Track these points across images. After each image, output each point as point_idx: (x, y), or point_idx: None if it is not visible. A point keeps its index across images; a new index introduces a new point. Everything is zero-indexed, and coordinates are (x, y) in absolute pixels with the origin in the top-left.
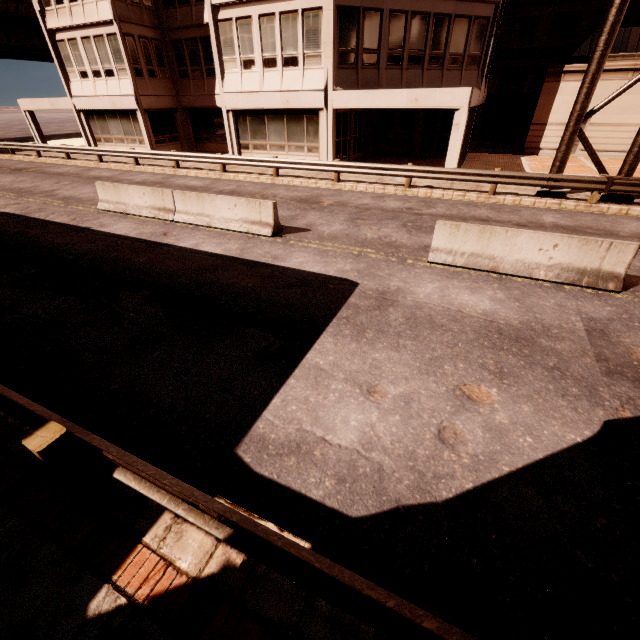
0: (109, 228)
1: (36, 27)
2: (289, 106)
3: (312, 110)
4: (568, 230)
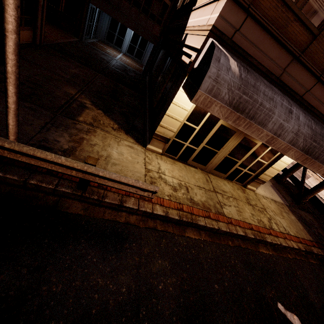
0: None
1: None
2: None
3: None
4: None
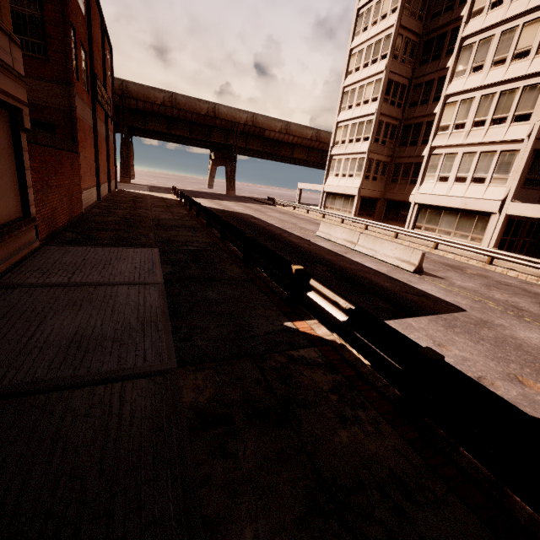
0: (318, 243)
1: (322, 153)
2: (465, 207)
3: (485, 212)
4: None
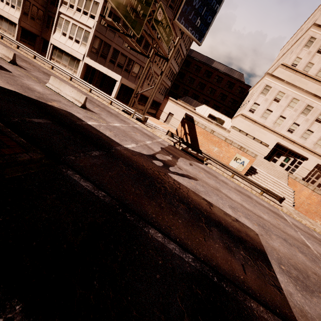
0: None
1: None
2: (72, 54)
3: (79, 59)
4: (108, 111)
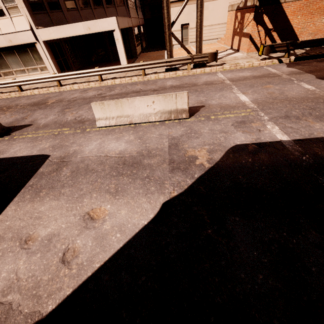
0: None
1: None
2: (13, 43)
3: (30, 44)
4: (176, 88)
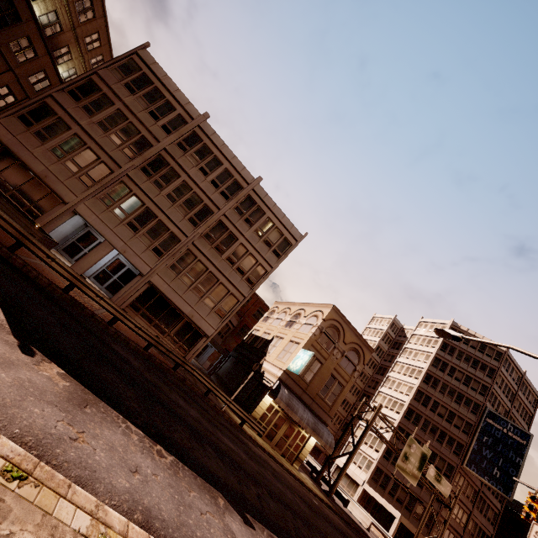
0: None
1: None
2: (352, 477)
3: (358, 484)
4: None
